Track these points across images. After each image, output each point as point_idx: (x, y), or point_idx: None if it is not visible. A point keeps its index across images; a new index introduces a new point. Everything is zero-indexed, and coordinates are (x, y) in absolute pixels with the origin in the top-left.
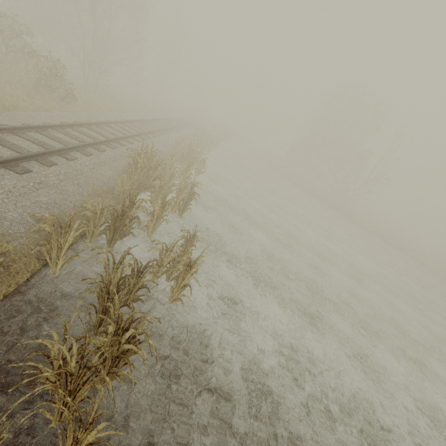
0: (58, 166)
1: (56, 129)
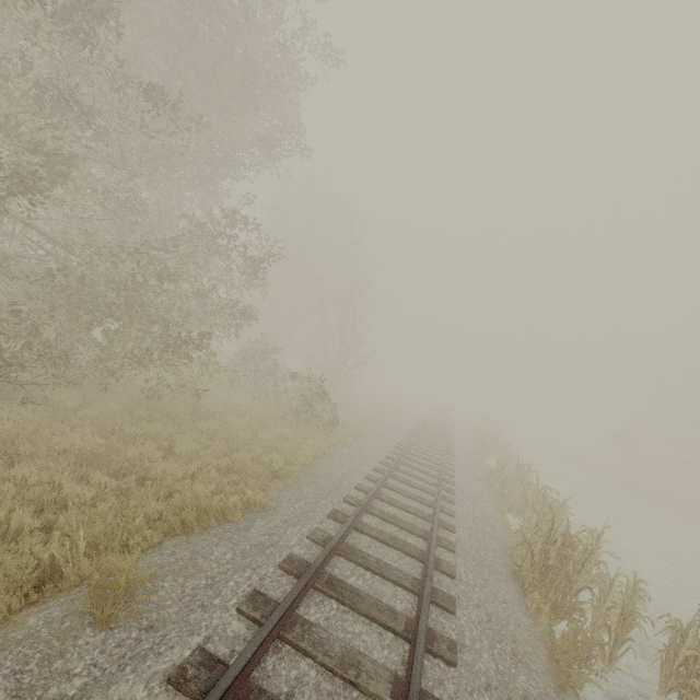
0: (460, 606)
1: (376, 496)
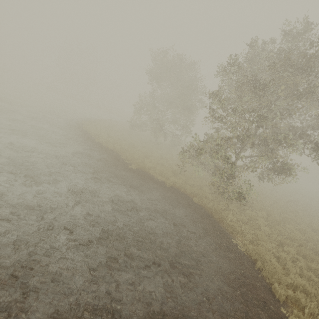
0: None
1: None
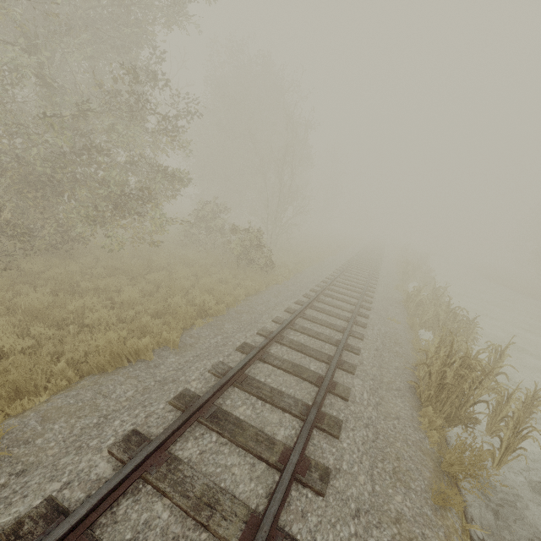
0: (347, 429)
1: (290, 327)
